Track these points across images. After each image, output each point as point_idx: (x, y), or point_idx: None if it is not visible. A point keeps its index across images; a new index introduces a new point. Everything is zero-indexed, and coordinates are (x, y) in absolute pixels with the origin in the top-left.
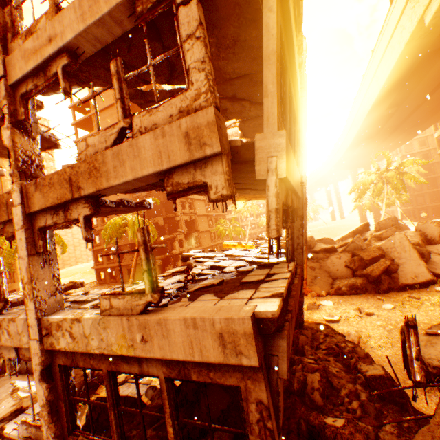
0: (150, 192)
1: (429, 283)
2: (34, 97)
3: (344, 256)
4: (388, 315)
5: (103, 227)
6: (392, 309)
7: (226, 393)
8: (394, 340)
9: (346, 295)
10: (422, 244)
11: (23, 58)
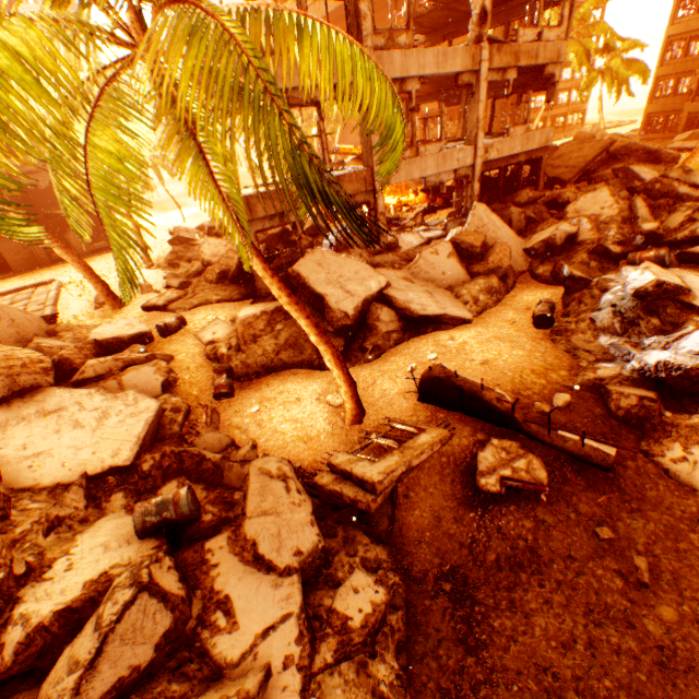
0: None
1: None
2: None
3: None
4: None
5: None
6: None
7: None
8: None
9: None
10: None
11: None
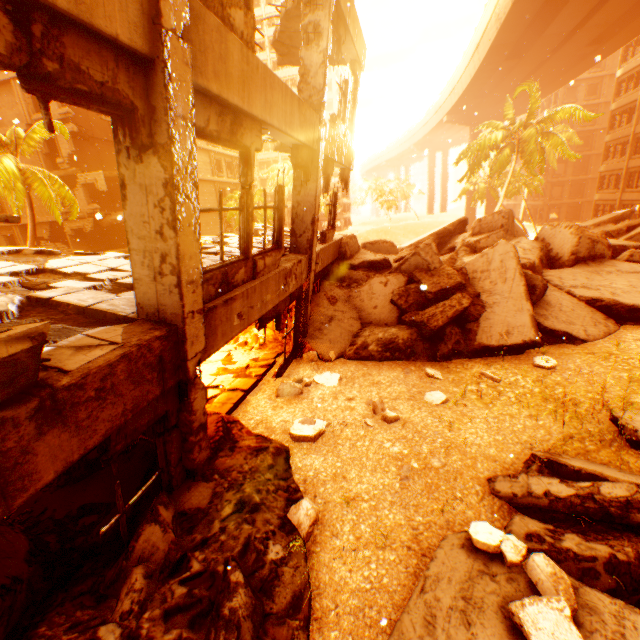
0: (67, 111)
1: (527, 347)
2: None
3: (395, 282)
4: (426, 424)
5: None
6: (442, 404)
7: None
8: (402, 520)
9: (374, 362)
10: (539, 266)
11: None
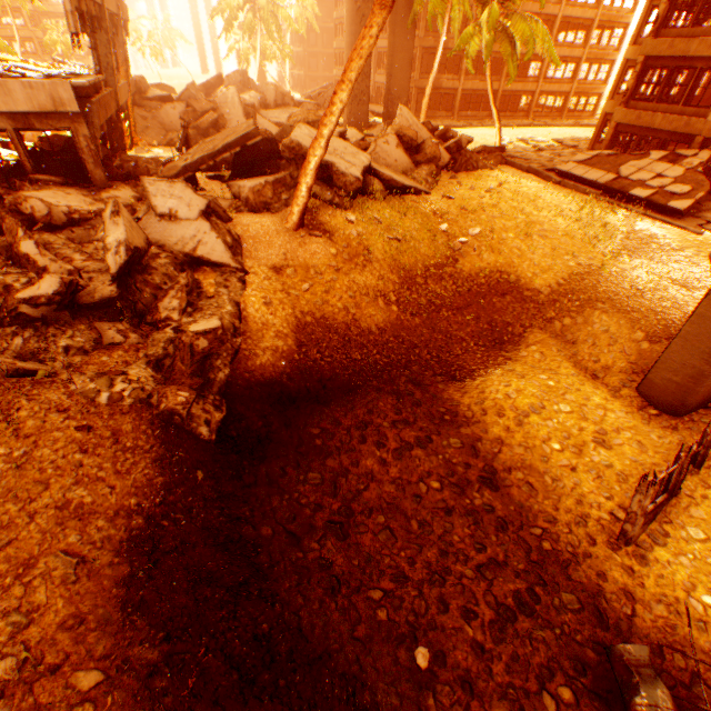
0: None
1: None
2: None
3: (180, 108)
4: None
5: None
6: None
7: (64, 168)
8: None
9: None
10: (259, 108)
11: None
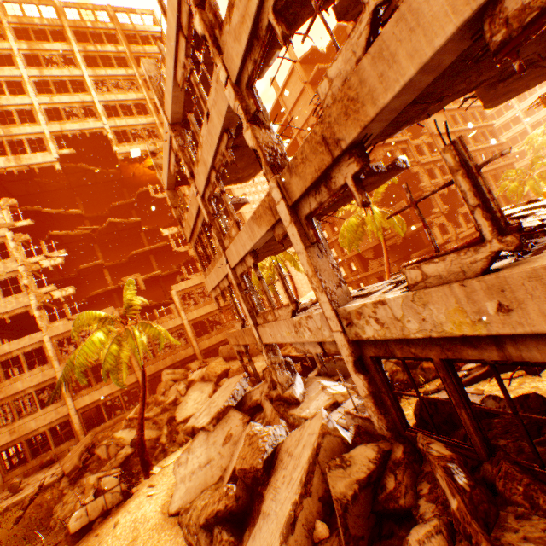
0: None
1: None
2: (255, 79)
3: None
4: None
5: (335, 237)
6: None
7: None
8: None
9: None
10: None
11: (234, 41)
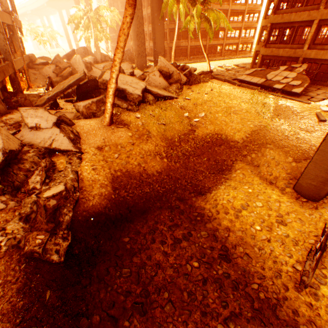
0: None
1: None
2: None
3: (53, 67)
4: None
5: None
6: None
7: None
8: None
9: None
10: (93, 63)
11: None
